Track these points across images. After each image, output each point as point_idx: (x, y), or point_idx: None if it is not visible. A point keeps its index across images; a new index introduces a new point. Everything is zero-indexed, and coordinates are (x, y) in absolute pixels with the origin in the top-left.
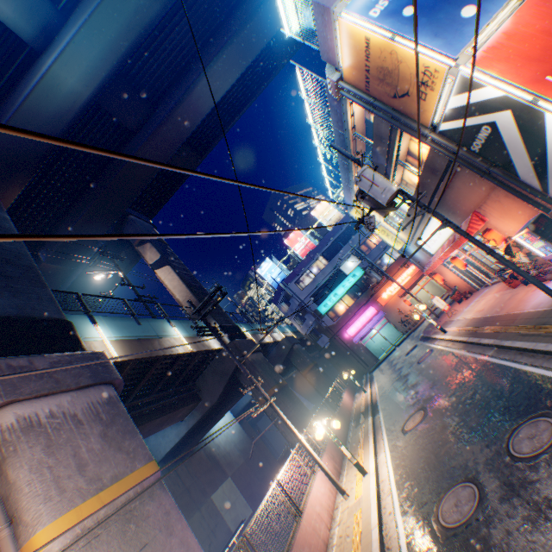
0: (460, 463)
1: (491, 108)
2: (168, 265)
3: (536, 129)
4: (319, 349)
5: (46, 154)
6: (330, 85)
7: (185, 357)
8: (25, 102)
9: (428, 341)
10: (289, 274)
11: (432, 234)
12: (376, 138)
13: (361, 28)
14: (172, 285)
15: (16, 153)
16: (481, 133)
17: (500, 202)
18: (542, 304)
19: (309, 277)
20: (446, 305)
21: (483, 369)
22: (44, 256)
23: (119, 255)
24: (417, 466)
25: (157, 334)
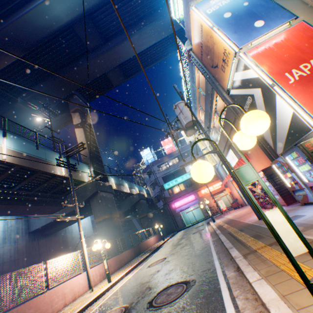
0: (136, 295)
1: (252, 84)
2: (82, 128)
3: (272, 105)
4: (157, 208)
5: (34, 44)
6: (186, 52)
7: (62, 178)
8: (29, 12)
9: (207, 224)
10: (156, 160)
11: (205, 154)
12: (206, 92)
13: (199, 18)
14: (80, 139)
15: (18, 38)
16: (248, 101)
17: (257, 151)
18: (253, 220)
19: (166, 166)
20: (225, 207)
21: (202, 246)
22: (20, 100)
23: (55, 112)
24: (127, 288)
25: (46, 158)
